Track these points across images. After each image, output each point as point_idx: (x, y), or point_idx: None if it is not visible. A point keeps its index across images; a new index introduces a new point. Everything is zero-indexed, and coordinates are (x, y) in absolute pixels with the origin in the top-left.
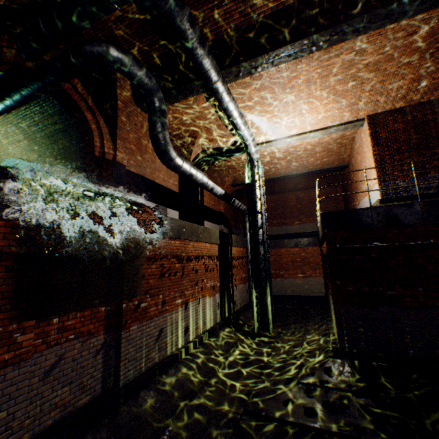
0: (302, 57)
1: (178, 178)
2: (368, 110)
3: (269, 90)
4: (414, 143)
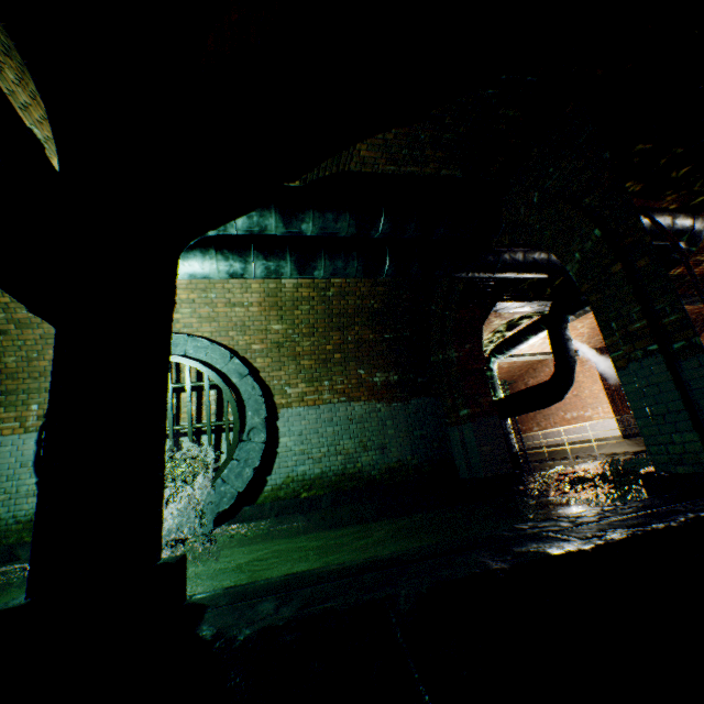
0: None
1: None
2: (594, 344)
3: None
4: None
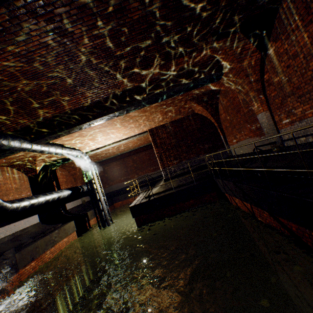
0: (89, 127)
1: (30, 187)
2: (147, 127)
3: (79, 134)
4: (173, 144)
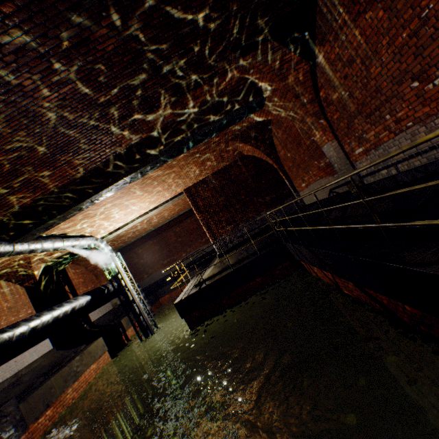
0: (93, 205)
1: (31, 302)
2: (182, 187)
3: (83, 215)
4: (222, 204)
